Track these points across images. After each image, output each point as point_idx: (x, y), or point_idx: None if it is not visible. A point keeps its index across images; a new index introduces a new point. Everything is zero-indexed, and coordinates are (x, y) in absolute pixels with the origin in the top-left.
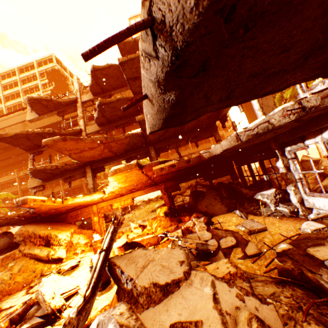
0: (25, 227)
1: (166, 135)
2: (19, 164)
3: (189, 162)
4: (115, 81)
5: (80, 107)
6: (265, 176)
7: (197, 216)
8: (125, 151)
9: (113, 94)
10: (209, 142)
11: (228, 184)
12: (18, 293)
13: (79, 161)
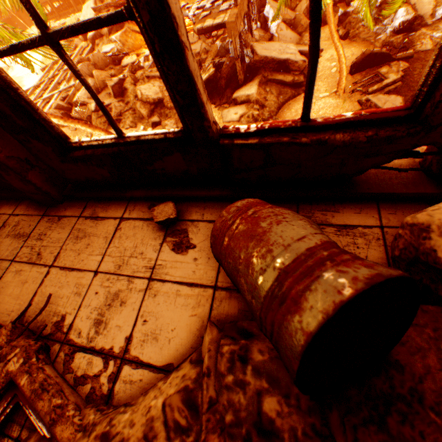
0: None
1: None
2: None
3: None
4: None
5: None
6: None
7: None
8: None
9: None
10: None
11: None
12: (142, 50)
13: None
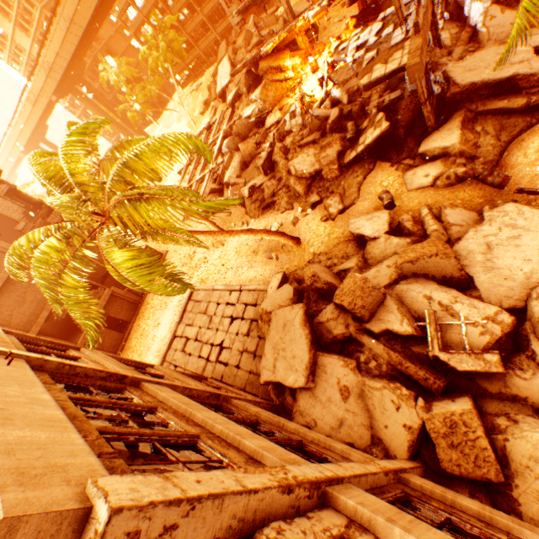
0: (261, 66)
1: None
2: None
3: None
4: None
5: None
6: None
7: None
8: None
9: None
10: None
11: None
12: (284, 100)
13: None
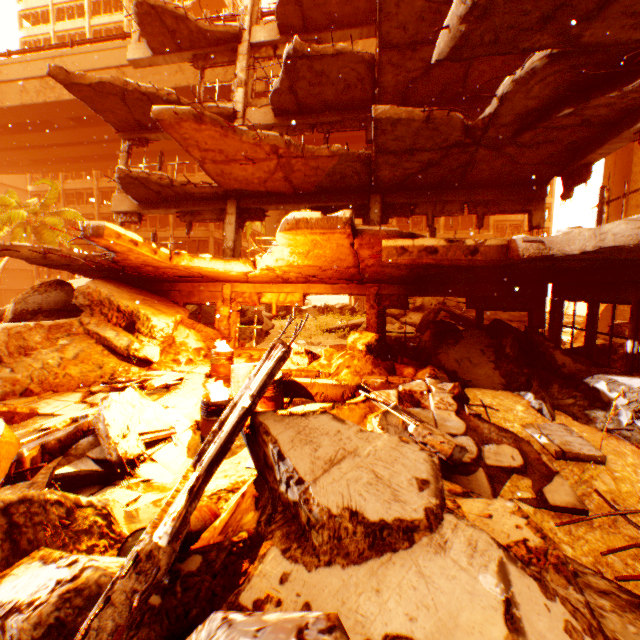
0: (95, 284)
1: (421, 178)
2: (102, 163)
3: (474, 253)
4: (341, 3)
5: (243, 57)
6: (632, 343)
7: (434, 374)
8: (317, 190)
9: (331, 34)
10: (485, 228)
11: (524, 331)
12: (69, 395)
13: (217, 183)
